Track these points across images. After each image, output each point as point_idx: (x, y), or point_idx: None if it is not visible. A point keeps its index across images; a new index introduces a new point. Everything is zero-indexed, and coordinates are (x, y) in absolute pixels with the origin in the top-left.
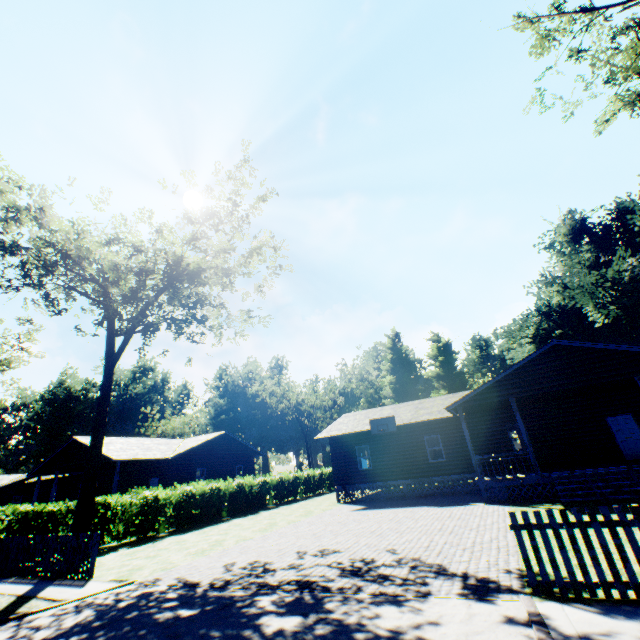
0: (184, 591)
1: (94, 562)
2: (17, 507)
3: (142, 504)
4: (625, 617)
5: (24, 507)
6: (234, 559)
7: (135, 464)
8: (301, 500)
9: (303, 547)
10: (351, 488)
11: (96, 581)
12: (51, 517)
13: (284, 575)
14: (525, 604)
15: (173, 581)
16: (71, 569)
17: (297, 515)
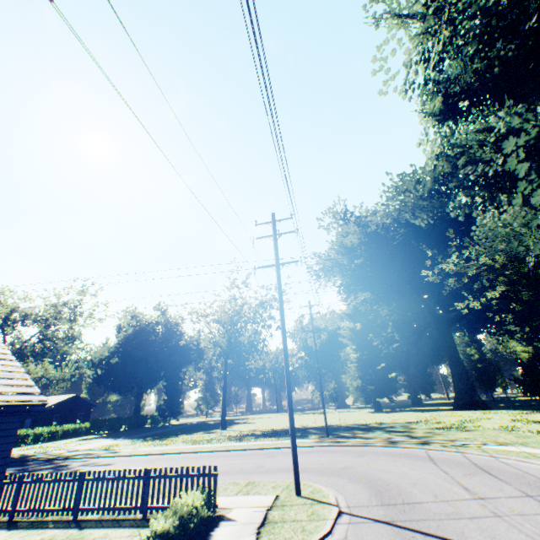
0: None
1: None
2: None
3: None
4: None
5: None
6: None
7: None
8: None
9: None
10: None
11: None
12: None
13: None
14: None
15: None
16: None
17: None
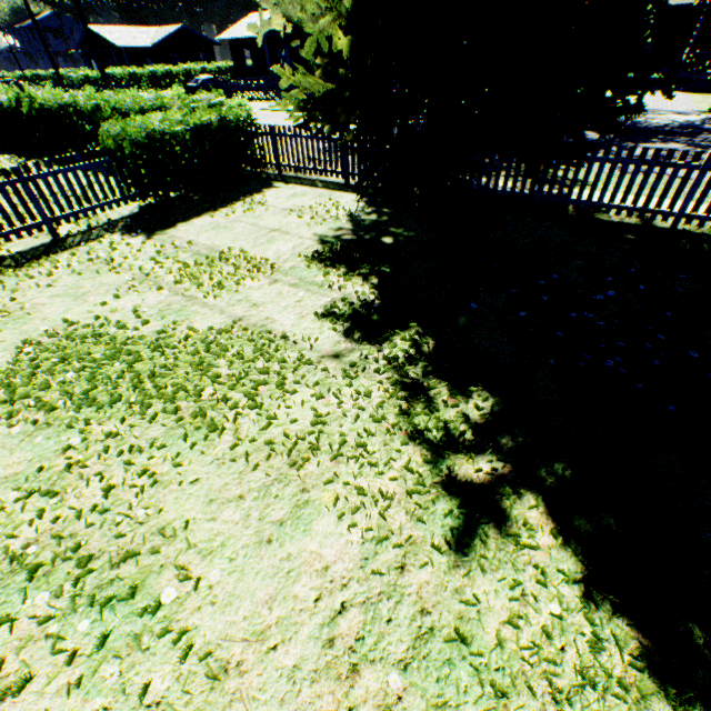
0: None
1: None
2: None
3: None
4: None
5: None
6: None
7: None
8: None
9: None
10: None
11: None
12: None
13: None
14: (703, 116)
15: None
16: None
17: None
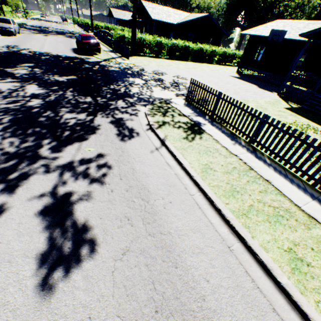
0: (138, 70)
1: (128, 56)
2: (116, 31)
3: (155, 43)
4: (185, 106)
5: (118, 32)
6: (161, 70)
7: (166, 23)
8: (229, 66)
9: (181, 75)
10: (244, 68)
11: (128, 61)
12: (126, 38)
13: (161, 77)
14: (179, 98)
15: (140, 68)
16: (125, 56)
17: (209, 69)
